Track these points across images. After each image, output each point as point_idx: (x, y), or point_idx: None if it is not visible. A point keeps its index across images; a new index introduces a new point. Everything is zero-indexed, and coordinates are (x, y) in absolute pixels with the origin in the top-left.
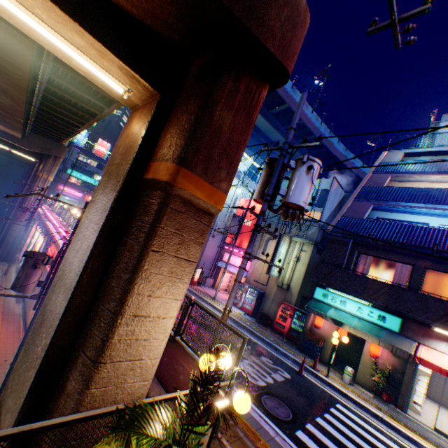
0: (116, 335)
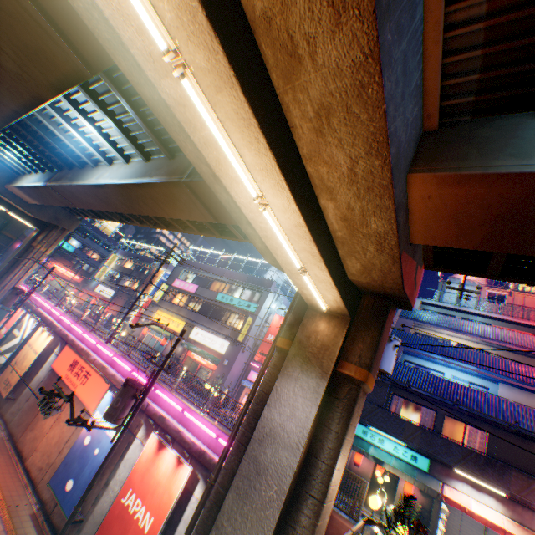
0: (331, 483)
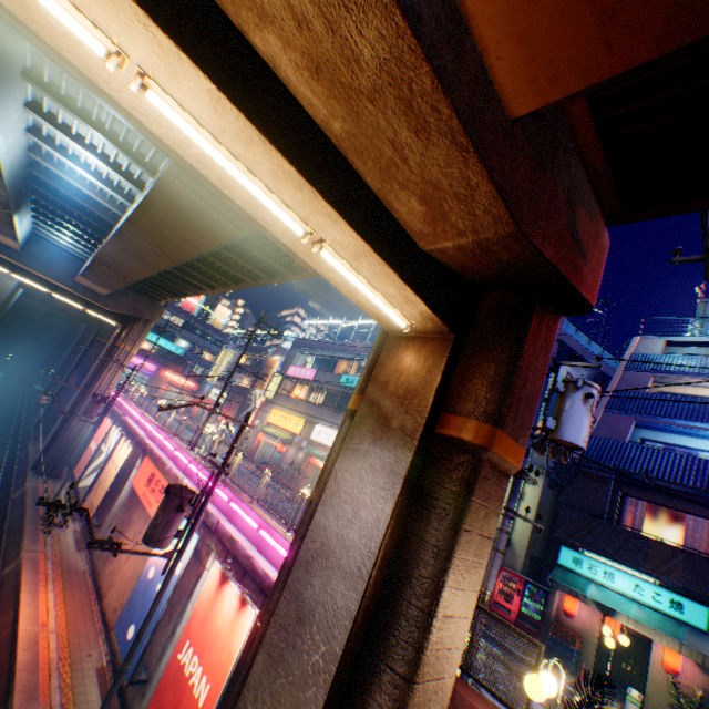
0: (429, 643)
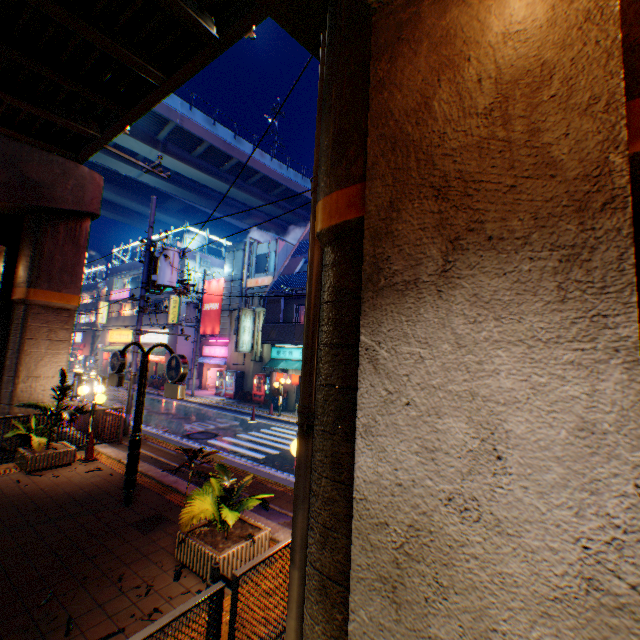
0: (20, 389)
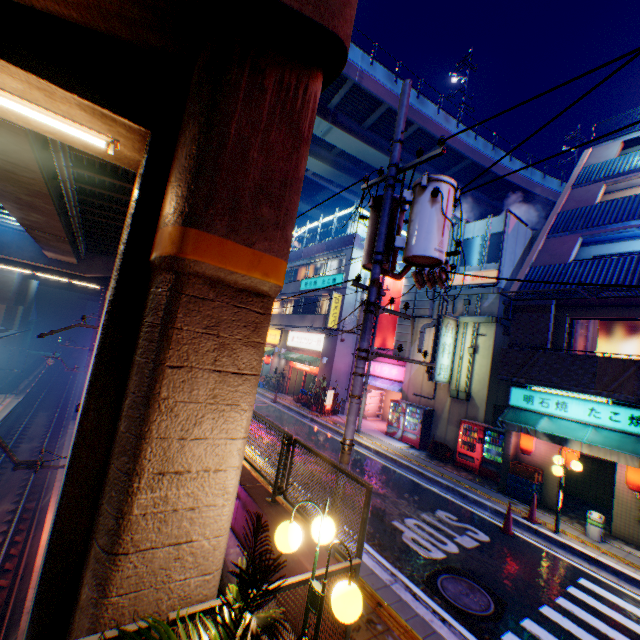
0: (136, 508)
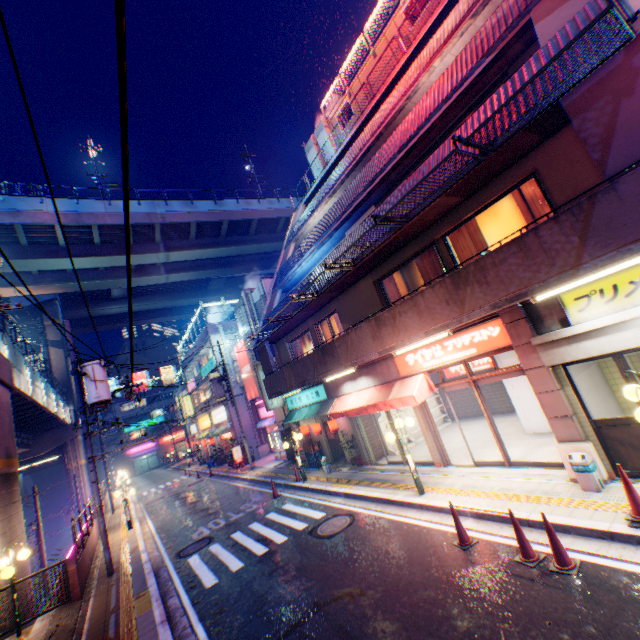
0: None
